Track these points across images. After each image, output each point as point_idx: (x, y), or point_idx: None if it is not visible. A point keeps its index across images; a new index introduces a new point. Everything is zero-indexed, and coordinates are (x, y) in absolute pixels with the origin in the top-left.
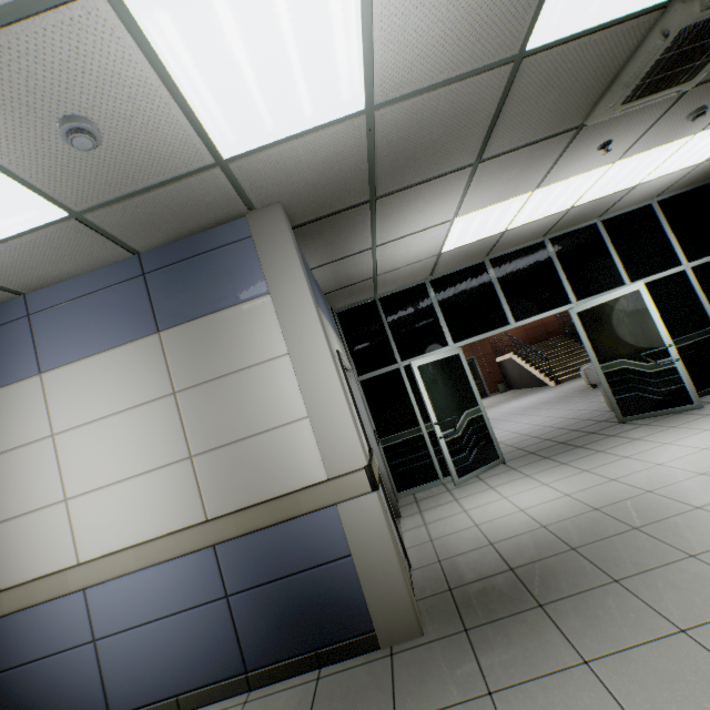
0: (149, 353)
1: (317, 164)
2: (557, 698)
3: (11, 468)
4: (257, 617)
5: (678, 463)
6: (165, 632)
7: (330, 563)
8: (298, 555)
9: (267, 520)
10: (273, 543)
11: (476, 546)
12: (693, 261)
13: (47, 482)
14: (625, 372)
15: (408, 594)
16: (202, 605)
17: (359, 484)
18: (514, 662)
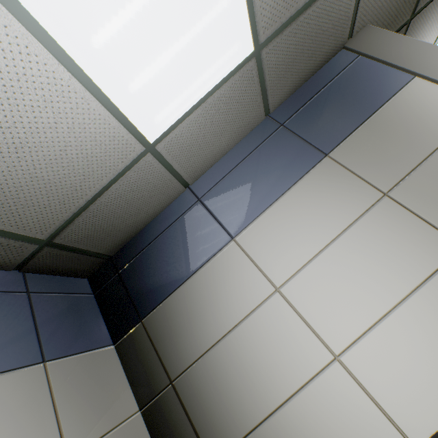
0: (329, 175)
1: None
2: None
3: (249, 343)
4: None
5: None
6: None
7: None
8: None
9: None
10: None
11: None
12: None
13: (298, 344)
14: None
15: None
16: None
17: None
18: None
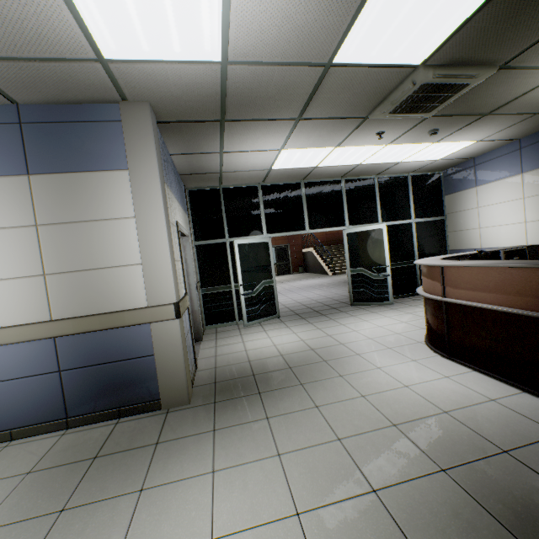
0: (17, 189)
1: (182, 85)
2: (246, 432)
3: None
4: (81, 386)
5: (364, 331)
6: (7, 390)
7: (139, 358)
8: (118, 351)
9: (99, 326)
10: (101, 341)
11: (240, 361)
12: (418, 219)
13: None
14: (362, 276)
15: (186, 381)
16: (39, 375)
17: (169, 313)
18: (233, 417)
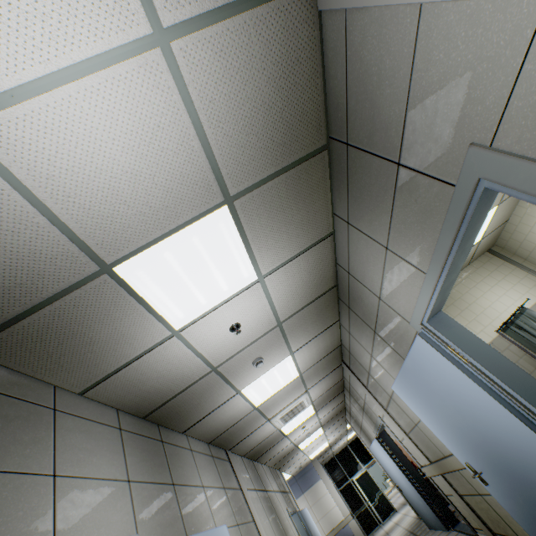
0: (303, 498)
1: (322, 451)
2: None
3: None
4: None
5: None
6: None
7: None
8: None
9: (337, 531)
10: None
11: (383, 533)
12: None
13: None
14: None
15: None
16: None
17: (350, 517)
18: None
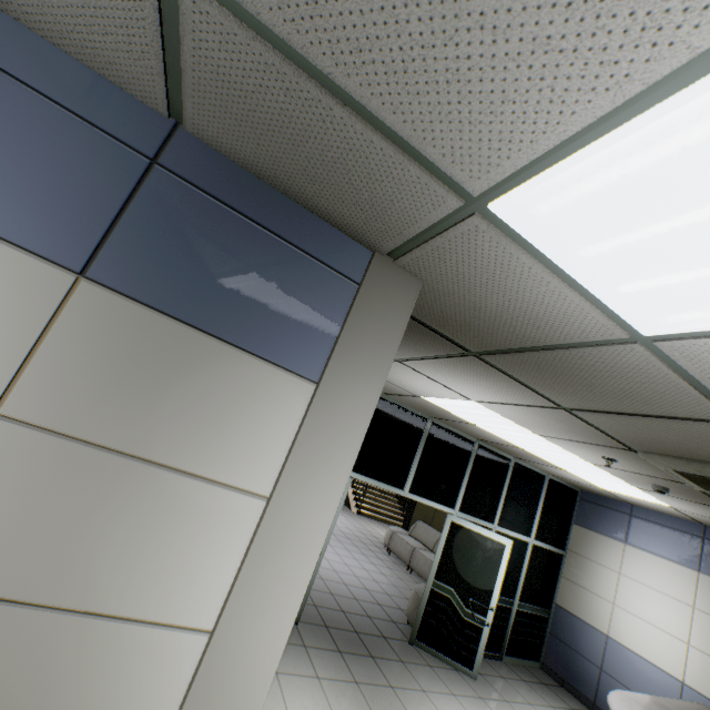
0: (17, 291)
1: (517, 307)
2: None
3: None
4: None
5: None
6: None
7: None
8: None
9: None
10: None
11: None
12: (537, 540)
13: None
14: (447, 601)
15: None
16: None
17: None
18: None
